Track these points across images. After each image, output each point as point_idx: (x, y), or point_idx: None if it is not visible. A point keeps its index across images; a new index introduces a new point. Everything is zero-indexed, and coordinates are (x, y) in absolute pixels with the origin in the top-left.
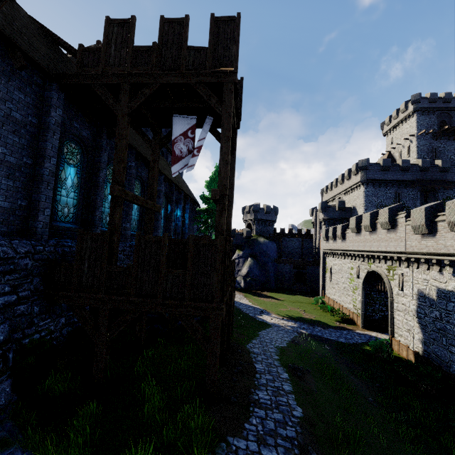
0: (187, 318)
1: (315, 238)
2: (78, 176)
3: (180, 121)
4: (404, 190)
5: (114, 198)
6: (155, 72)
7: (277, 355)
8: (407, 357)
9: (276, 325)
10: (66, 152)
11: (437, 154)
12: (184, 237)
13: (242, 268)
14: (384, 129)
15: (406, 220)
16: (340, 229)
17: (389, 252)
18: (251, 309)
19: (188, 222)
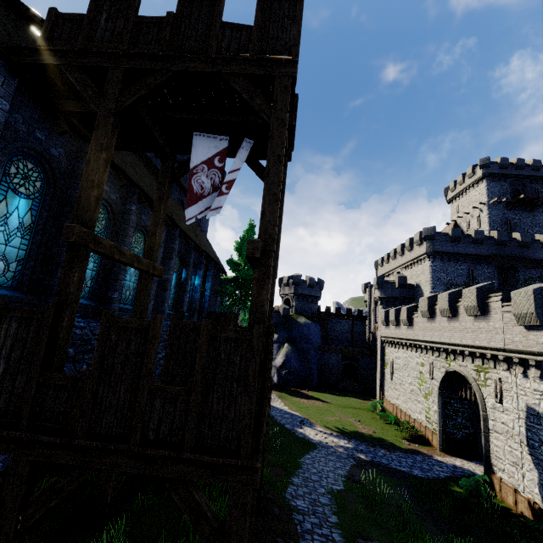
0: (185, 486)
1: (369, 321)
2: (34, 214)
3: (203, 142)
4: (479, 267)
5: (72, 248)
6: (166, 54)
7: (334, 512)
8: (516, 506)
9: (323, 446)
10: (14, 173)
11: (512, 227)
12: (202, 314)
13: (276, 356)
14: (448, 195)
15: (502, 305)
16: (406, 312)
17: (479, 346)
18: (287, 417)
19: (209, 294)
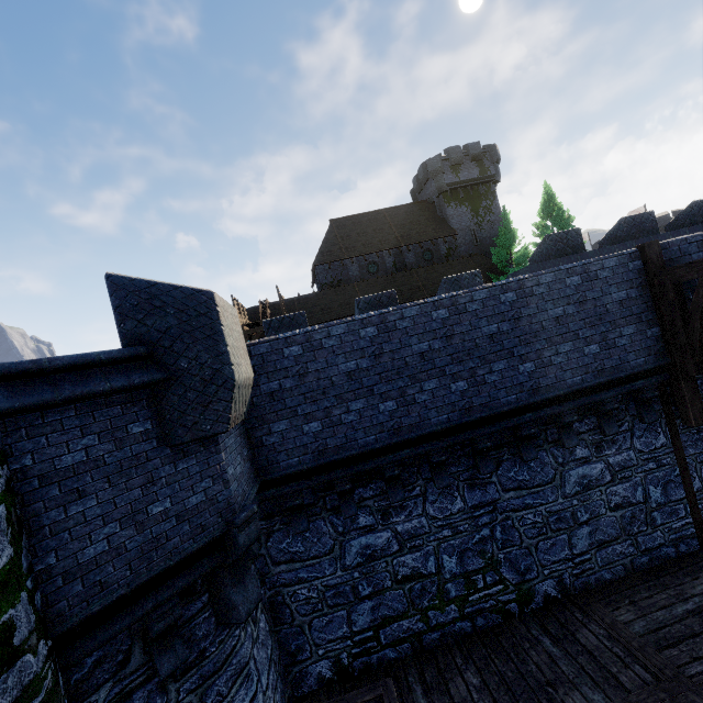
0: None
1: None
2: None
3: None
4: None
5: None
6: None
7: None
8: None
9: None
10: None
11: None
12: None
13: None
14: None
15: None
16: None
17: None
18: None
19: None
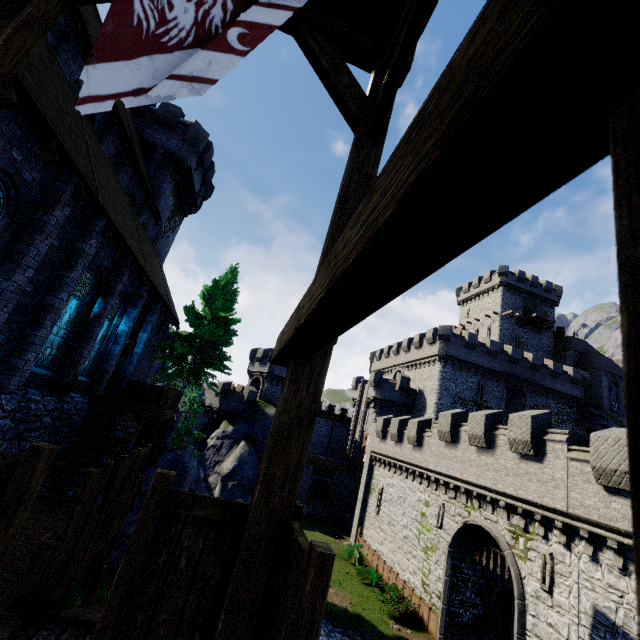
0: None
1: (354, 425)
2: None
3: None
4: (489, 383)
5: None
6: None
7: None
8: None
9: None
10: None
11: (520, 345)
12: (119, 382)
13: (224, 458)
14: (460, 296)
15: (568, 448)
16: (416, 428)
17: (525, 500)
18: None
19: (141, 352)
